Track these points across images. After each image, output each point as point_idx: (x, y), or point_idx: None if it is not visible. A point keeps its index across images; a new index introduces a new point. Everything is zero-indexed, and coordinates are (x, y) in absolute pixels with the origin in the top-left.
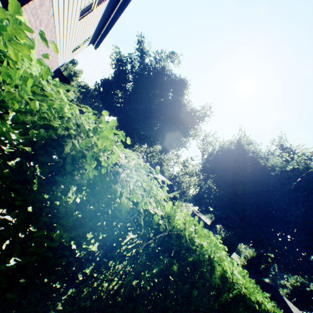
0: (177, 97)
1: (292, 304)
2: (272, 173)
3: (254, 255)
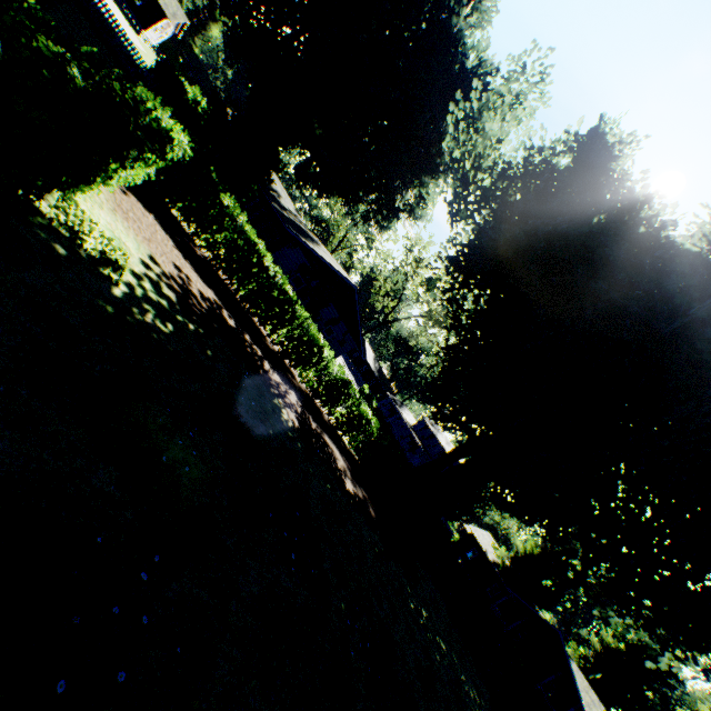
0: (446, 12)
1: (588, 684)
2: (688, 244)
3: (534, 552)
